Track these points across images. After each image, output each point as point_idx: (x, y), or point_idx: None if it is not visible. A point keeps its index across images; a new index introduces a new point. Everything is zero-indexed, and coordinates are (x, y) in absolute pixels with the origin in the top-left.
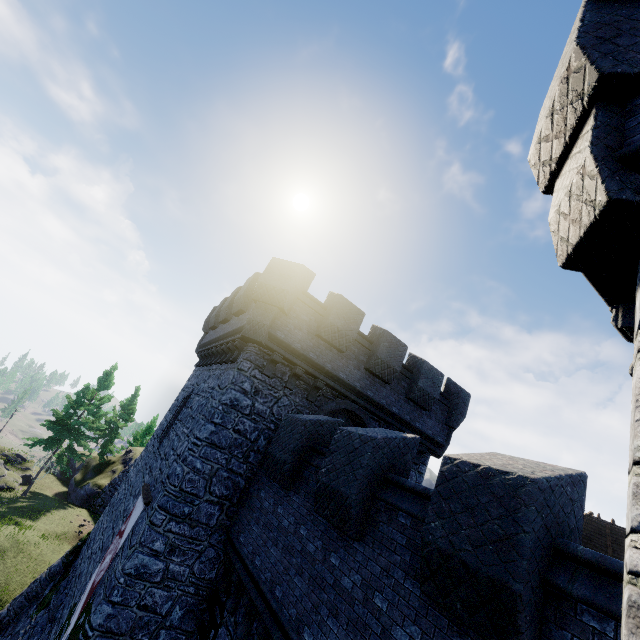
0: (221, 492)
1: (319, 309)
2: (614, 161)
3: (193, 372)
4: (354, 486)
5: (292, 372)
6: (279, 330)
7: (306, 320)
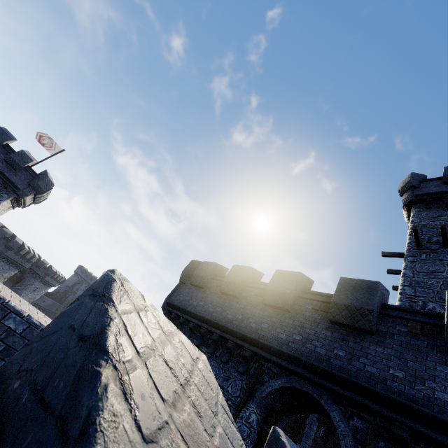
0: None
1: None
2: None
3: None
4: None
5: None
6: None
7: None
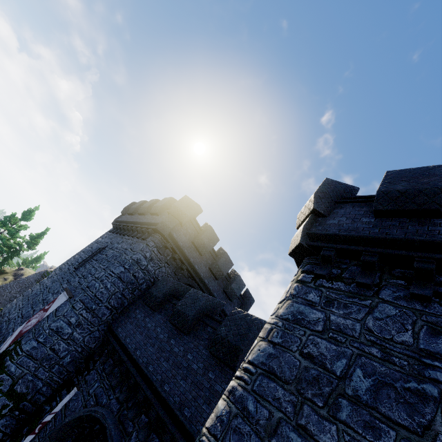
0: (114, 304)
1: (198, 229)
2: (306, 233)
3: (106, 234)
4: (193, 312)
5: (173, 256)
6: (175, 232)
7: (190, 232)
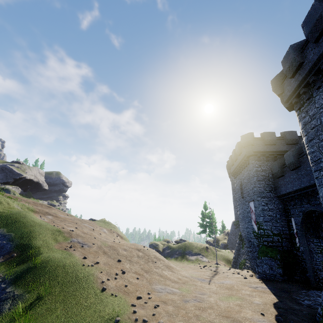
0: (268, 189)
1: (261, 139)
2: (283, 103)
3: (235, 180)
4: (292, 159)
5: (265, 157)
6: (254, 149)
7: (259, 143)
